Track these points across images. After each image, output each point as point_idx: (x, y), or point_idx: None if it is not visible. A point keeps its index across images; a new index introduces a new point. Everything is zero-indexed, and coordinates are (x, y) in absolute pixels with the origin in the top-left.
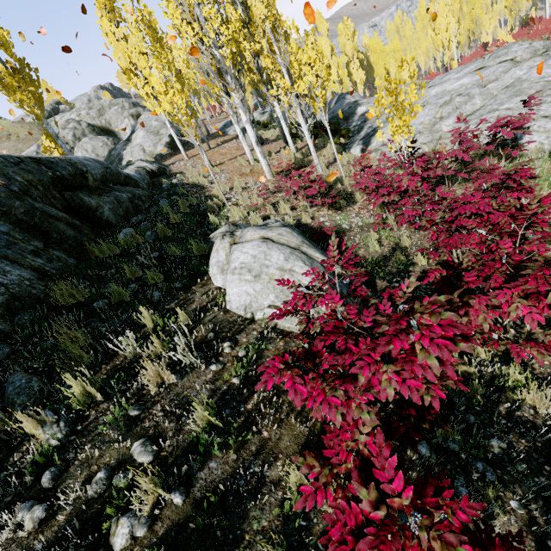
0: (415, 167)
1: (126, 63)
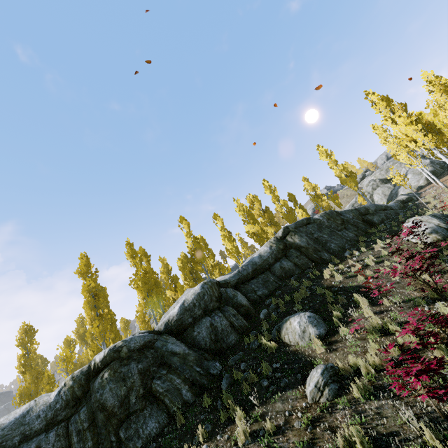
0: None
1: (393, 152)
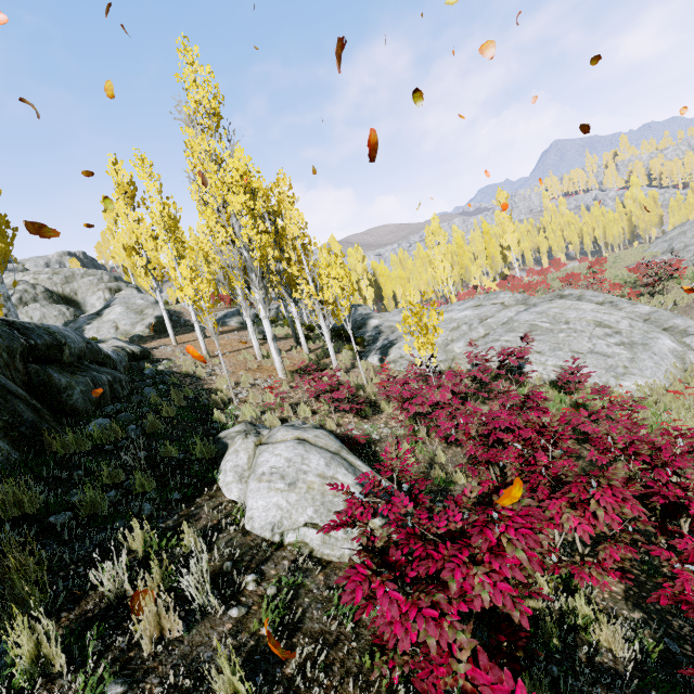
0: (445, 381)
1: (130, 241)
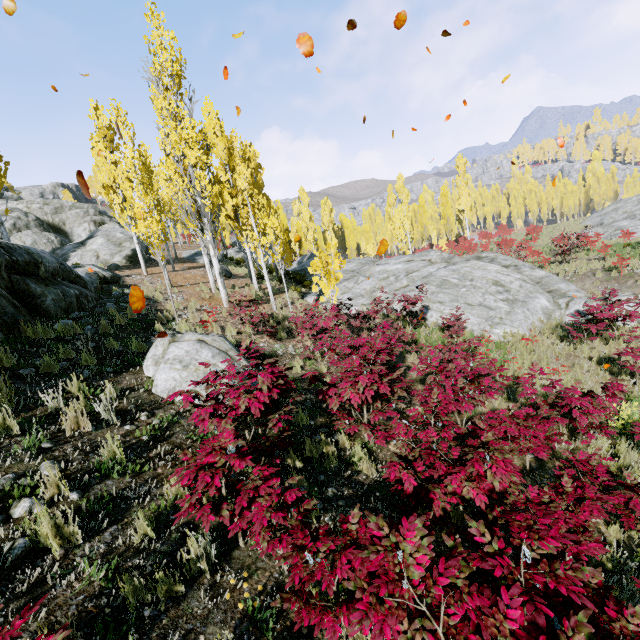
0: (329, 312)
1: (109, 181)
